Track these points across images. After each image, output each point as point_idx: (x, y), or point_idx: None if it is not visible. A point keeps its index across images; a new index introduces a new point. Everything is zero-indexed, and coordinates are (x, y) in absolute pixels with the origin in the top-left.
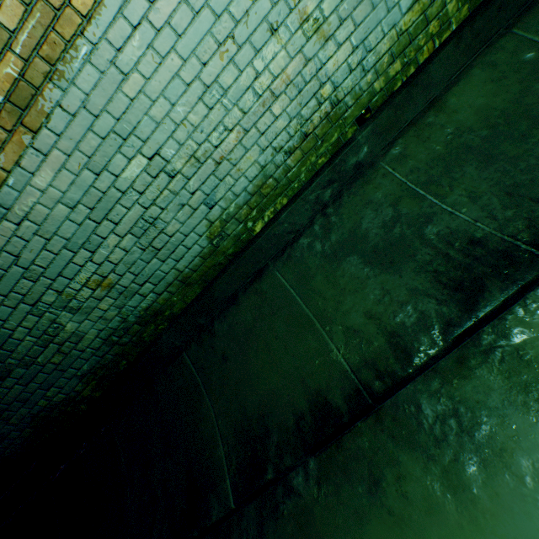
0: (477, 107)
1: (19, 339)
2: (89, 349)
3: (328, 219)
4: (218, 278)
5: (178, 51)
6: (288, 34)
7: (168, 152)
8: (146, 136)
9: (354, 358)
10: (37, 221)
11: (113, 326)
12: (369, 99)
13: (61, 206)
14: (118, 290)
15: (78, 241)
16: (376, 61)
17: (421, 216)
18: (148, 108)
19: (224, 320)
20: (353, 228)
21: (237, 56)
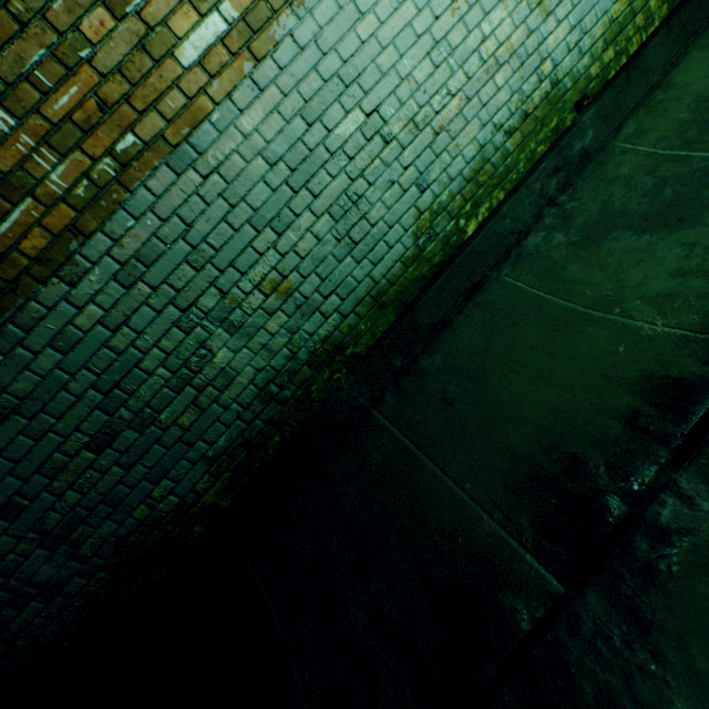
0: None
1: (147, 372)
2: (235, 406)
3: (563, 207)
4: (423, 294)
5: (414, 1)
6: (513, 3)
7: (387, 110)
8: (368, 87)
9: (687, 319)
10: (227, 178)
11: (276, 365)
12: (585, 85)
13: (260, 161)
14: (295, 302)
15: (266, 215)
16: (590, 45)
17: (695, 172)
18: (376, 55)
19: (435, 352)
20: (602, 208)
21: (466, 16)
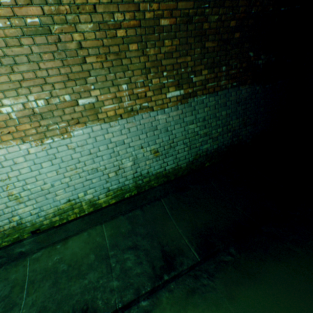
0: (74, 251)
1: None
2: None
3: None
4: None
5: None
6: (1, 196)
7: None
8: None
9: None
10: None
11: None
12: (40, 225)
13: None
14: None
15: None
16: (46, 214)
17: (13, 302)
18: None
19: None
20: None
21: None
